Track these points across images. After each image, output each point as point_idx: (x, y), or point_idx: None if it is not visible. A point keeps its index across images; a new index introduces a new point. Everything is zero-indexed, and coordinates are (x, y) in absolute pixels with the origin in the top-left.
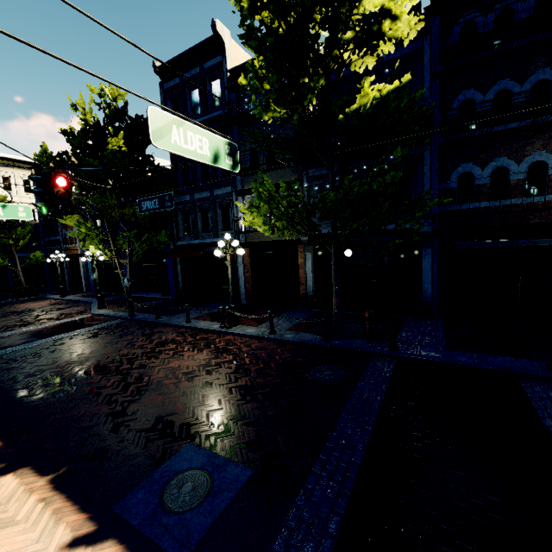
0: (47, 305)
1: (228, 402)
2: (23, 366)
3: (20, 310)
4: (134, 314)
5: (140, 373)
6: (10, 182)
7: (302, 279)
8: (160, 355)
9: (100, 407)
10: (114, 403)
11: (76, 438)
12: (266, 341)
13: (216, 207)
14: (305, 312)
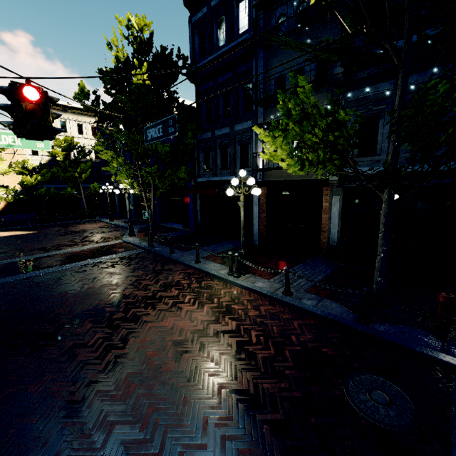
0: (97, 228)
1: (217, 430)
2: (40, 294)
3: (77, 230)
4: (154, 245)
5: (129, 329)
6: (82, 128)
7: (324, 225)
8: (158, 304)
9: (62, 385)
10: (80, 381)
11: (1, 452)
12: (278, 304)
13: (236, 143)
14: (326, 265)
